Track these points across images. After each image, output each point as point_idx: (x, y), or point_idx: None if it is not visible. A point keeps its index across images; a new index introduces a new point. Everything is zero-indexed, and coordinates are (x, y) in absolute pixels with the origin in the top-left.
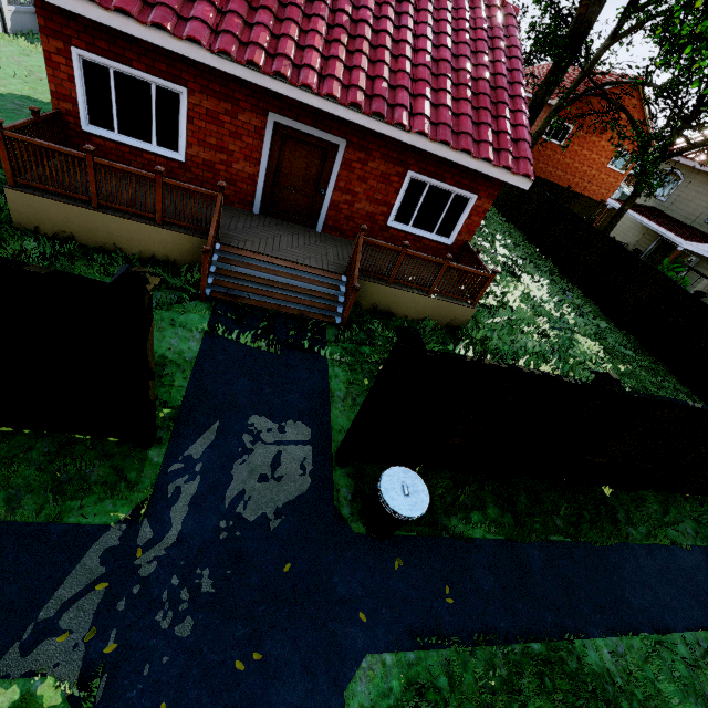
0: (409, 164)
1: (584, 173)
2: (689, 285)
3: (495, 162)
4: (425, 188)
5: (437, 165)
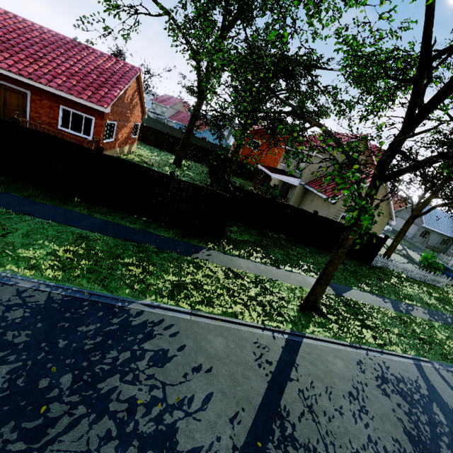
0: (60, 102)
1: (274, 164)
2: (290, 199)
3: (87, 100)
4: (71, 113)
5: (72, 104)
